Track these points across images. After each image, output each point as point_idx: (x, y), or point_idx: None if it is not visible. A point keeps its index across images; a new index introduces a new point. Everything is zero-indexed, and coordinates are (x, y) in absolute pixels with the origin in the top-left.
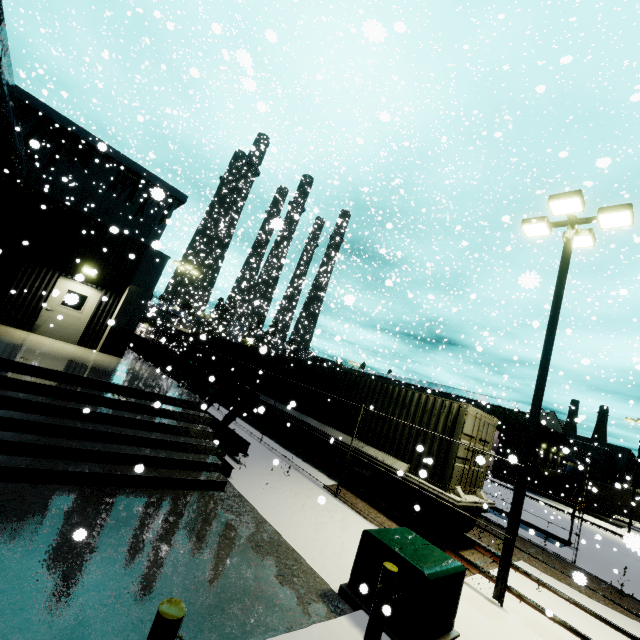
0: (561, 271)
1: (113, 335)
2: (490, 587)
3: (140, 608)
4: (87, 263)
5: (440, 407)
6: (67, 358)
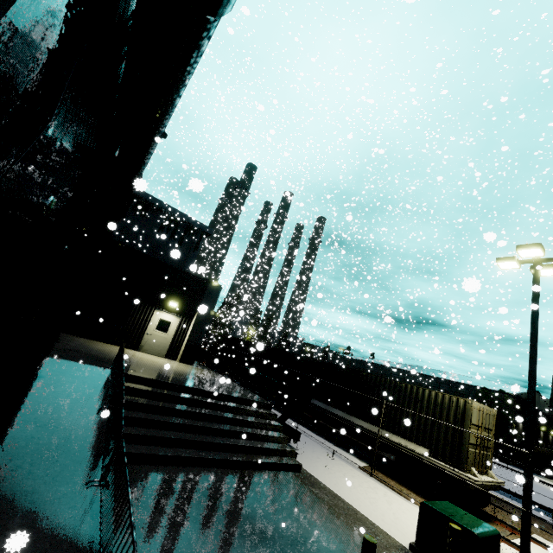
0: (534, 298)
1: (187, 349)
2: (516, 552)
3: (307, 549)
4: (171, 298)
5: (448, 402)
6: (177, 373)
